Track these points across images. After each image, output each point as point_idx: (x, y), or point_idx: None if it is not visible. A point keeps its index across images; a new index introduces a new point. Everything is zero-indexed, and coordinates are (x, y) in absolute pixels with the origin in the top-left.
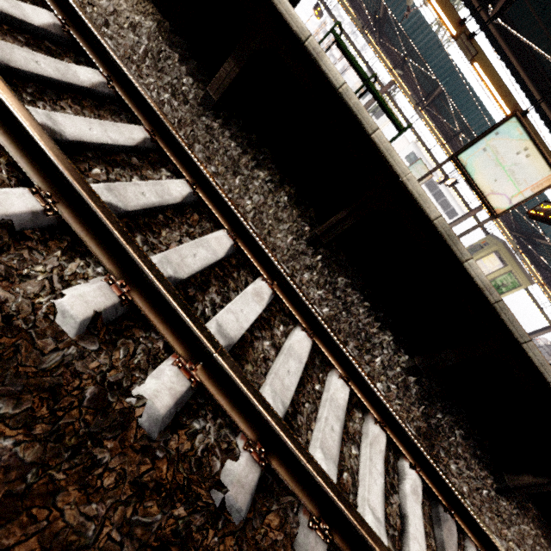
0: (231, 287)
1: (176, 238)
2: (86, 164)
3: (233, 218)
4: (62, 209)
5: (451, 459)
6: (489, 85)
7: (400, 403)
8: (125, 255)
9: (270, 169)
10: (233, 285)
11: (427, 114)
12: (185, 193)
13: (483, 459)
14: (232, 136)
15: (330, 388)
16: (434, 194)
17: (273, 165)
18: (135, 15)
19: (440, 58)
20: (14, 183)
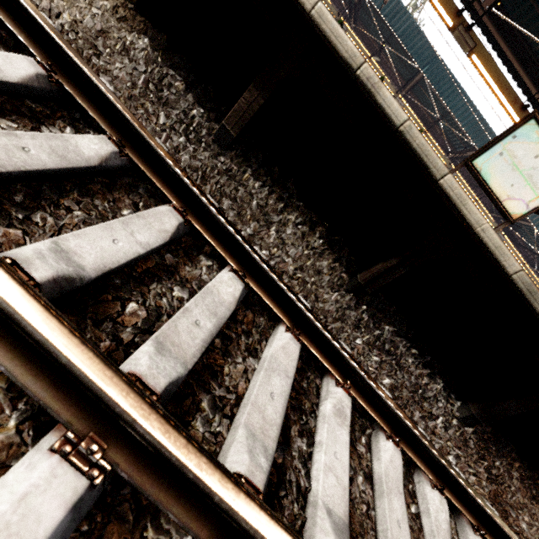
0: (306, 408)
1: (241, 370)
2: (118, 304)
3: (294, 309)
4: (115, 456)
5: (518, 514)
6: (487, 78)
7: (472, 472)
8: (232, 523)
9: (298, 208)
10: (308, 405)
11: (405, 100)
12: (238, 293)
13: (538, 498)
14: (254, 174)
15: (429, 510)
16: None
17: (300, 203)
18: (125, 34)
19: (420, 45)
20: (26, 429)
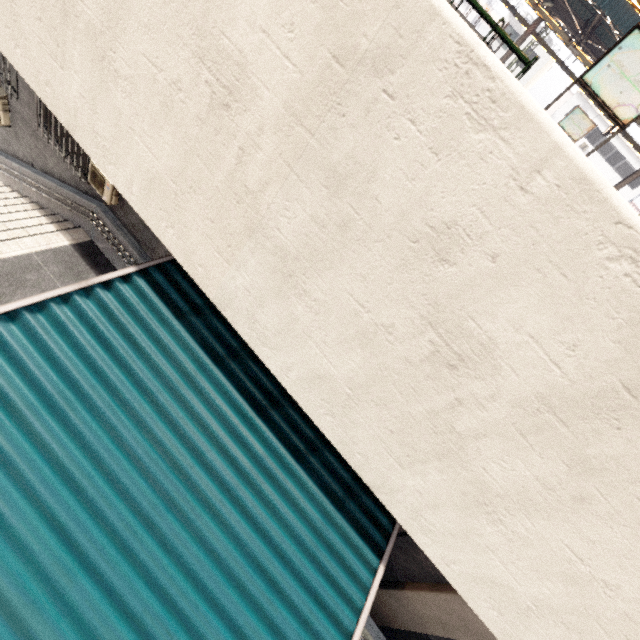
0: None
1: None
2: None
3: None
4: None
5: None
6: (633, 1)
7: None
8: None
9: None
10: None
11: (587, 49)
12: None
13: None
14: None
15: None
16: (608, 157)
17: None
18: None
19: None
20: None
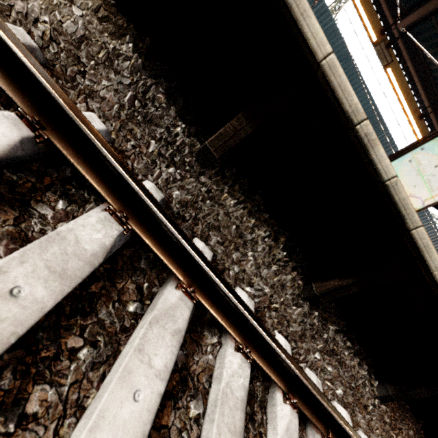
0: None
1: None
2: None
3: (291, 375)
4: None
5: None
6: (397, 89)
7: None
8: None
9: (265, 221)
10: None
11: None
12: (247, 381)
13: None
14: (229, 190)
15: None
16: None
17: (266, 215)
18: (108, 37)
19: (337, 44)
20: None
